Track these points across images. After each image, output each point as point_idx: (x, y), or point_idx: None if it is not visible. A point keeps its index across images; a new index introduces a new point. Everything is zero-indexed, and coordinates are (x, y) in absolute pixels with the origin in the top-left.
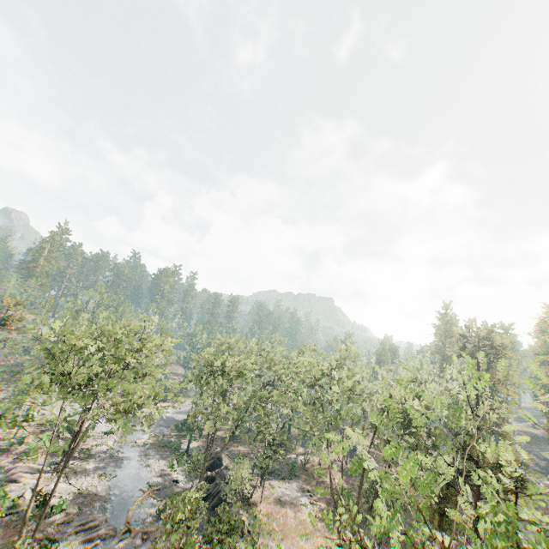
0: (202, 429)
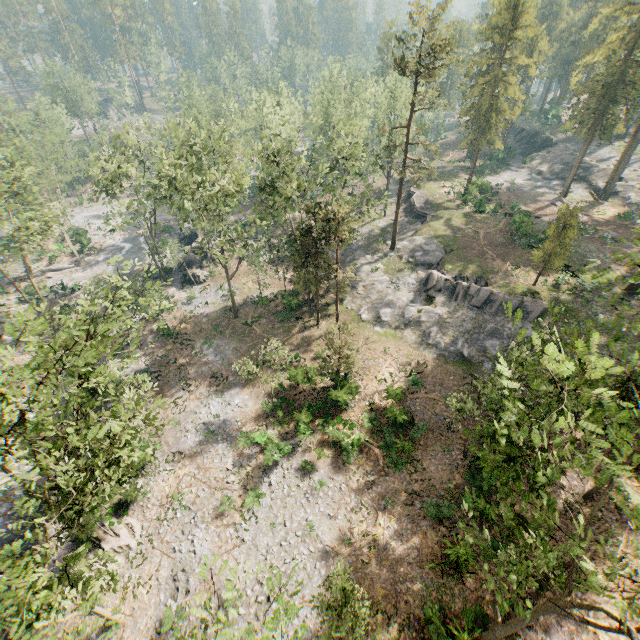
0: None
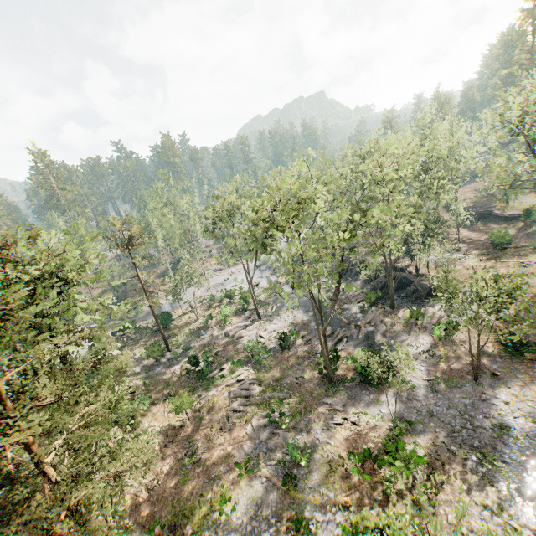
0: None
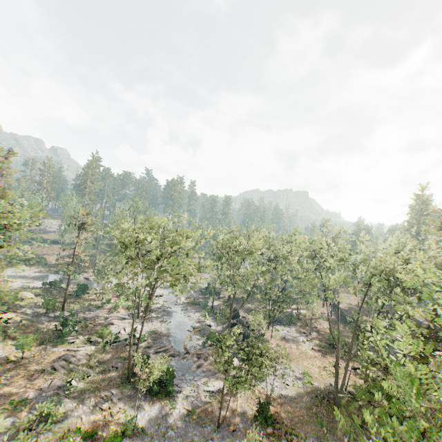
0: (220, 293)
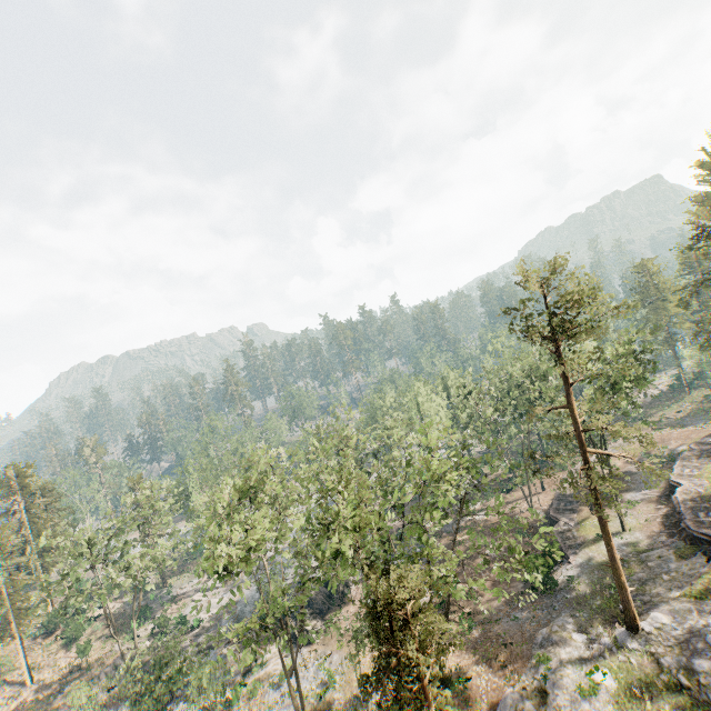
0: None
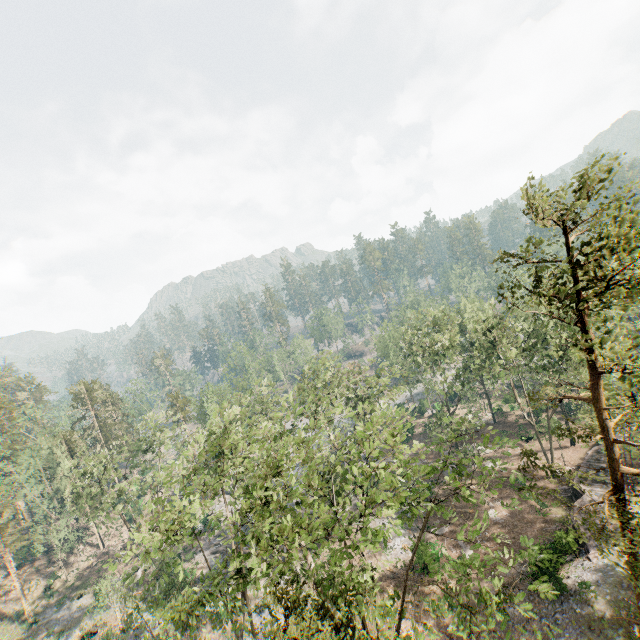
0: None
